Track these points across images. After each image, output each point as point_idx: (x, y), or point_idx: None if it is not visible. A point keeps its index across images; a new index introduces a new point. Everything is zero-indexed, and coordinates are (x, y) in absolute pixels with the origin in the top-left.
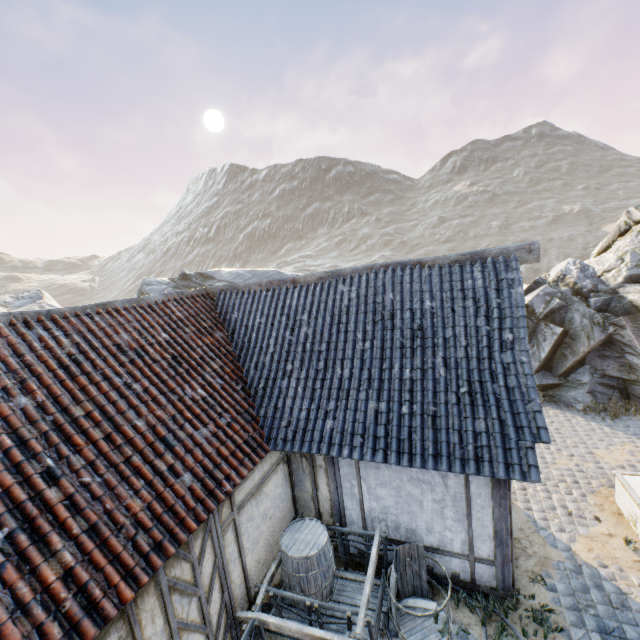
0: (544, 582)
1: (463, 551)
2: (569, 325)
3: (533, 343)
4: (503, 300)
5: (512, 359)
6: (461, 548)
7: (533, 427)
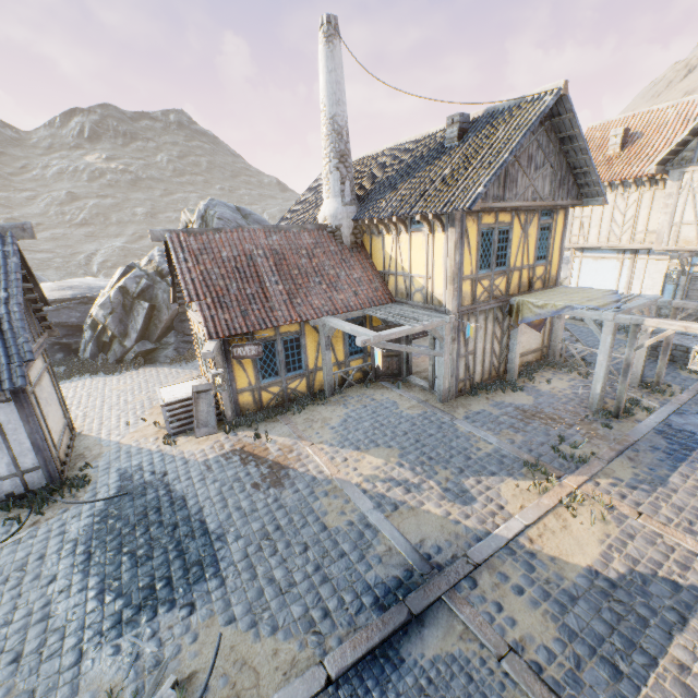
0: (90, 466)
1: (11, 472)
2: (156, 301)
3: (132, 319)
4: (1, 268)
5: (7, 311)
6: (9, 470)
7: (23, 353)
